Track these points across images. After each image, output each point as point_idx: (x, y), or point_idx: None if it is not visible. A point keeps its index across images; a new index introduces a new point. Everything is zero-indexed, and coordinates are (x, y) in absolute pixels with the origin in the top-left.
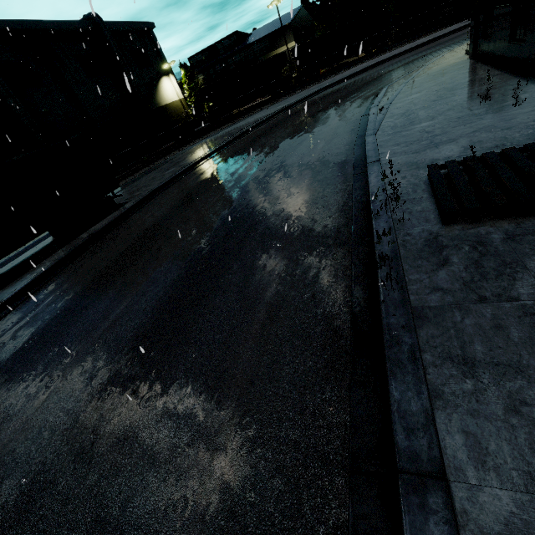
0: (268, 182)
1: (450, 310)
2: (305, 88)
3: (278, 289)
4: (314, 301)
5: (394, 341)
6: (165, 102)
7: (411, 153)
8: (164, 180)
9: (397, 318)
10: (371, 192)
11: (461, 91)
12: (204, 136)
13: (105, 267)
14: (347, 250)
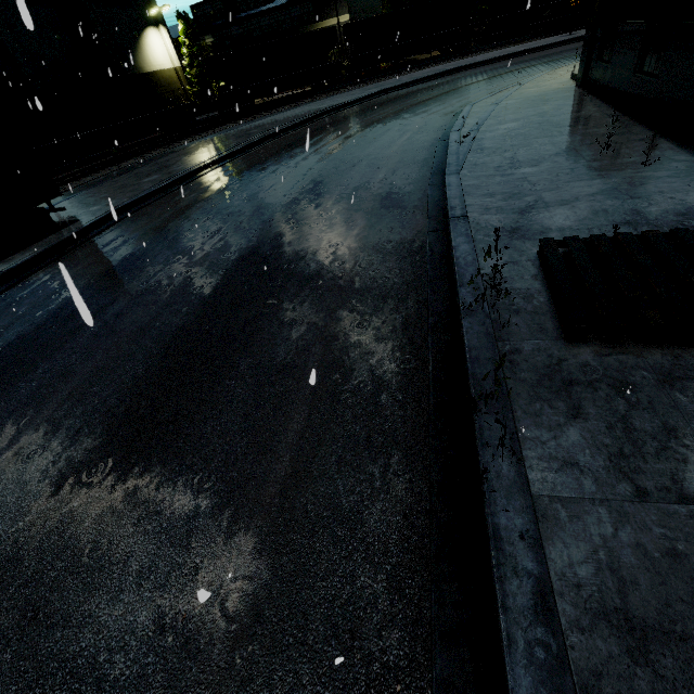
0: (302, 222)
1: (593, 509)
2: (359, 85)
3: (312, 419)
4: (370, 450)
5: (510, 567)
6: (150, 67)
7: (511, 212)
8: (139, 192)
9: (511, 516)
10: (458, 268)
11: (571, 130)
12: (209, 131)
13: (21, 334)
14: (421, 359)
